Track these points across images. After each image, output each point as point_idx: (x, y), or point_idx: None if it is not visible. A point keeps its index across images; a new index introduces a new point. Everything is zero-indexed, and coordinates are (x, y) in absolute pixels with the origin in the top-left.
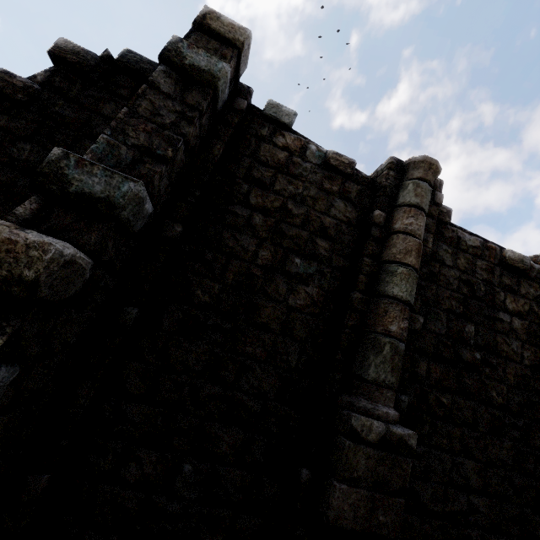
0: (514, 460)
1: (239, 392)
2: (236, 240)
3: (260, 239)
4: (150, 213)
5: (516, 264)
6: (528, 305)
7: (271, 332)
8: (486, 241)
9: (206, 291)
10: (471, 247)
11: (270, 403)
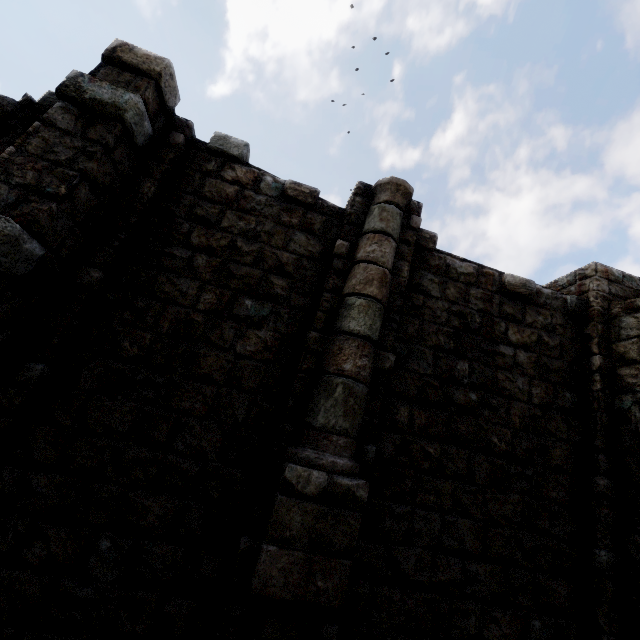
0: (522, 516)
1: (172, 454)
2: (174, 284)
3: (202, 281)
4: (41, 256)
5: (517, 289)
6: (536, 335)
7: (213, 383)
8: (481, 267)
9: (135, 342)
10: (463, 275)
11: (211, 465)
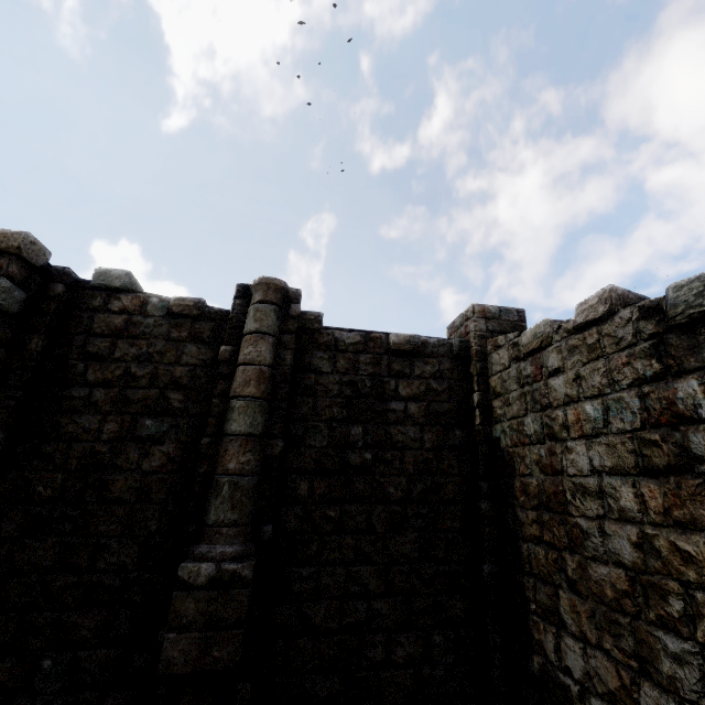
0: (420, 551)
1: (95, 574)
2: (76, 423)
3: (103, 414)
4: None
5: (402, 347)
6: (425, 385)
7: (125, 503)
8: (369, 333)
9: (48, 485)
10: (351, 345)
11: (131, 575)
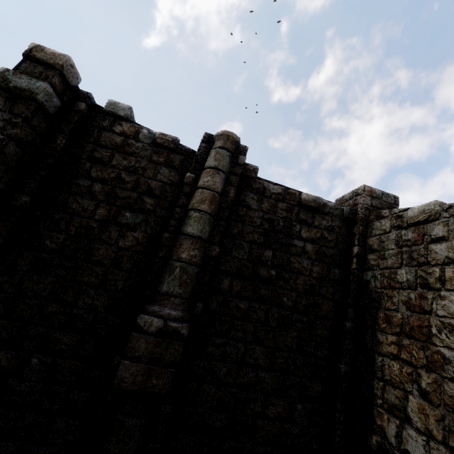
0: (297, 345)
1: (76, 309)
2: (79, 203)
3: (98, 201)
4: None
5: (309, 203)
6: (320, 233)
7: (103, 266)
8: (287, 188)
9: (53, 241)
10: (274, 194)
11: (100, 315)
